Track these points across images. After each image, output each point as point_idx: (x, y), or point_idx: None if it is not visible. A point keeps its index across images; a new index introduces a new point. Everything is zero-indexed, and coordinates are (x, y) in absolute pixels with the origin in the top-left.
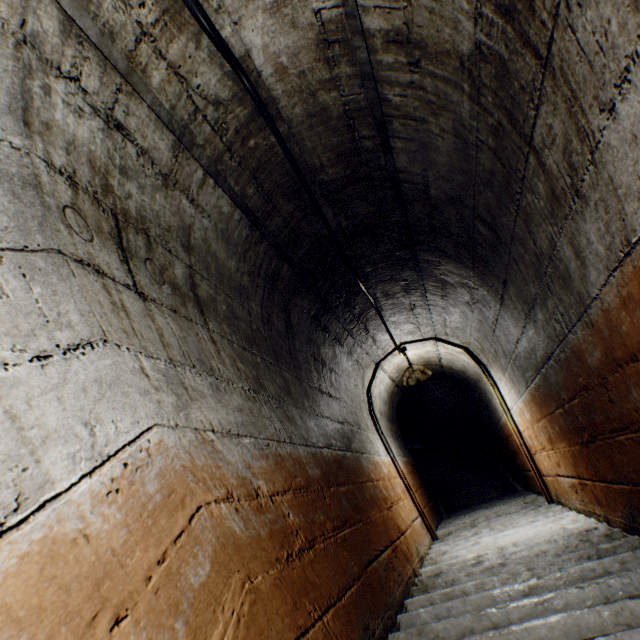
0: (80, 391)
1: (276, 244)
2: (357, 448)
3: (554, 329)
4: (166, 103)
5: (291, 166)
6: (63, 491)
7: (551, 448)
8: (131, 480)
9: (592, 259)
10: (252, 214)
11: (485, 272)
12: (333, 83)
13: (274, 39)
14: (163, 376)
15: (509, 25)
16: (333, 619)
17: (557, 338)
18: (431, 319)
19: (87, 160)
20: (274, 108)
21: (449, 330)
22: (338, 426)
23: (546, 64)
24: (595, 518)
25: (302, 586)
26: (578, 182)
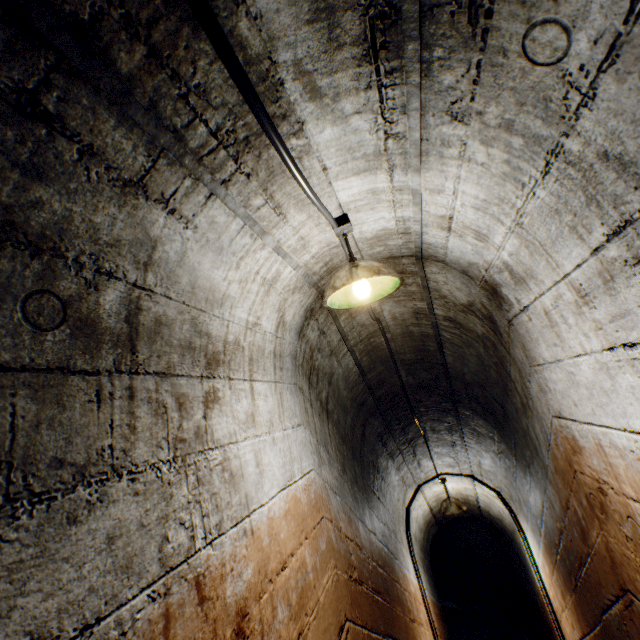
0: (299, 444)
1: (369, 385)
2: (392, 551)
3: (540, 482)
4: (343, 325)
5: (389, 351)
6: (297, 480)
7: (565, 605)
8: (308, 488)
9: (541, 442)
10: (362, 369)
11: (502, 432)
12: (417, 324)
13: (394, 308)
14: (315, 447)
15: (495, 335)
16: (367, 636)
17: (542, 489)
18: (468, 457)
19: (310, 346)
20: (387, 328)
21: (483, 471)
22: (381, 524)
23: (509, 354)
24: None
25: (355, 598)
26: (528, 403)
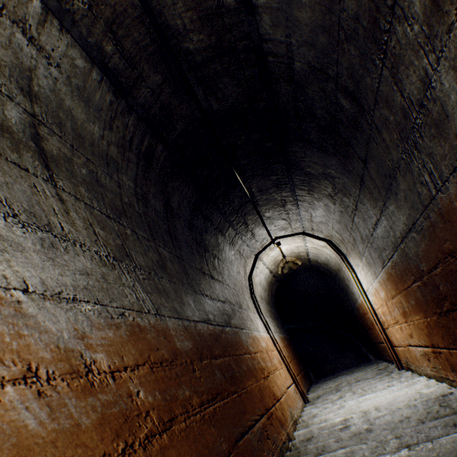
0: None
1: (147, 119)
2: (237, 324)
3: (419, 195)
4: None
5: (149, 19)
6: None
7: (405, 321)
8: None
9: None
10: (114, 77)
11: (346, 156)
12: None
13: None
14: None
15: None
16: None
17: (422, 204)
18: (299, 215)
19: None
20: None
21: (315, 225)
22: (218, 304)
23: None
24: (447, 383)
25: None
26: None
